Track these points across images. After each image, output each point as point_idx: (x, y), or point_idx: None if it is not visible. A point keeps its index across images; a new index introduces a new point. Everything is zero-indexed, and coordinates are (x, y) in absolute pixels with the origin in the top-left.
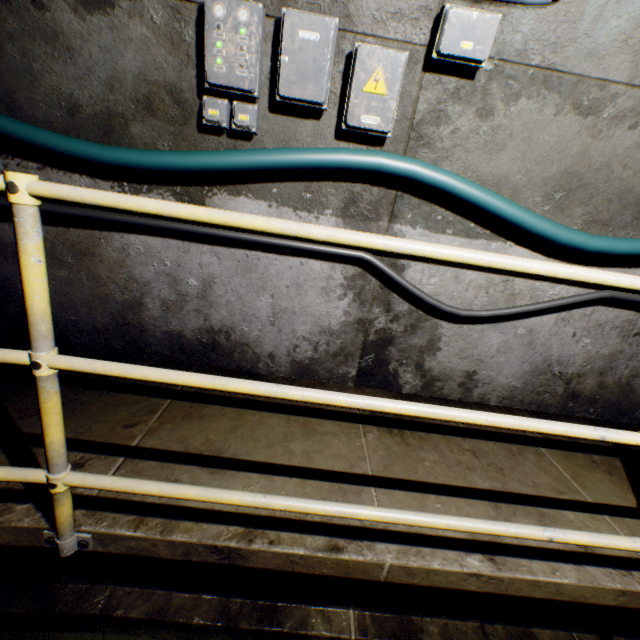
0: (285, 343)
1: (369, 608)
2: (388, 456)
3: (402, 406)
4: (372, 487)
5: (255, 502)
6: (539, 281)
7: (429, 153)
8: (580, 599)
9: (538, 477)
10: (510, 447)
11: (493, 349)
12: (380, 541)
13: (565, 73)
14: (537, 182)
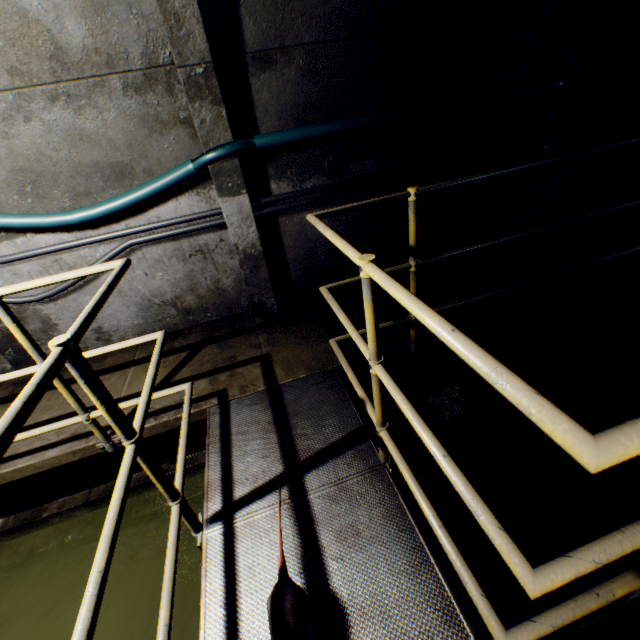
0: None
1: (13, 513)
2: None
3: None
4: None
5: None
6: (83, 251)
7: None
8: (57, 465)
9: None
10: (106, 377)
11: None
12: None
13: None
14: (2, 186)
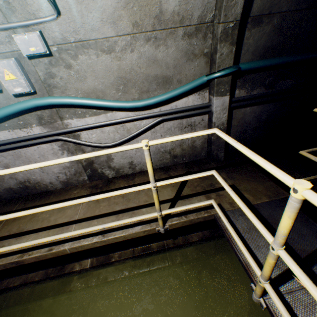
0: (53, 177)
1: (95, 257)
2: (87, 209)
3: (24, 213)
4: (75, 224)
5: (7, 249)
6: (135, 121)
7: (58, 89)
8: (134, 237)
9: (142, 198)
10: None
11: (134, 151)
12: (67, 242)
13: (88, 40)
14: (109, 85)
